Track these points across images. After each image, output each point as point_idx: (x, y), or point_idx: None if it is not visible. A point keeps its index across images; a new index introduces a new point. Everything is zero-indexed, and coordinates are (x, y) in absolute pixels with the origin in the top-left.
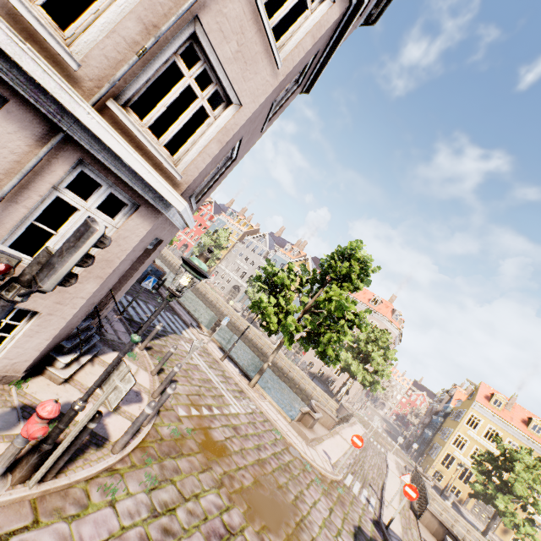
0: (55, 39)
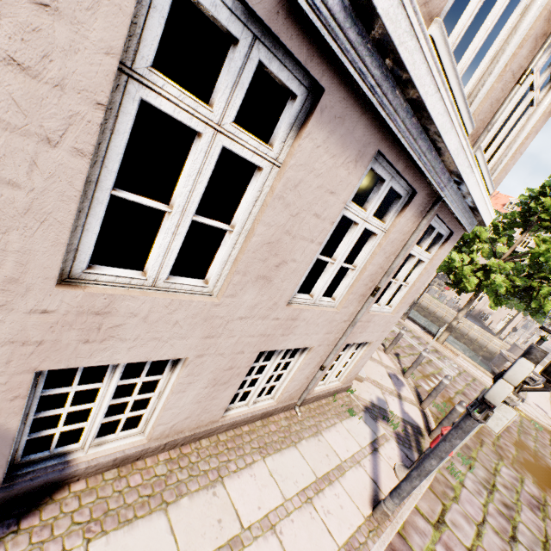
0: (468, 114)
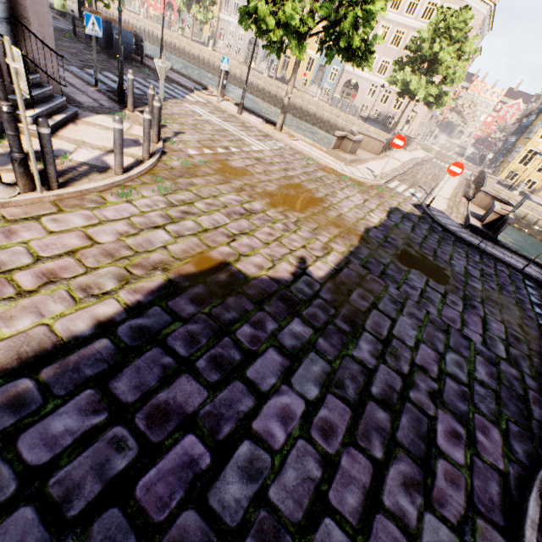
0: None
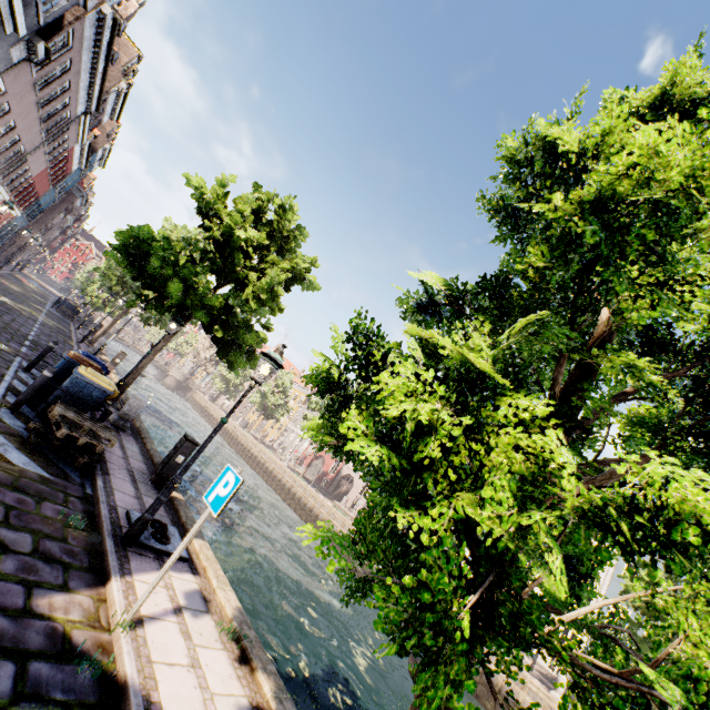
0: None
